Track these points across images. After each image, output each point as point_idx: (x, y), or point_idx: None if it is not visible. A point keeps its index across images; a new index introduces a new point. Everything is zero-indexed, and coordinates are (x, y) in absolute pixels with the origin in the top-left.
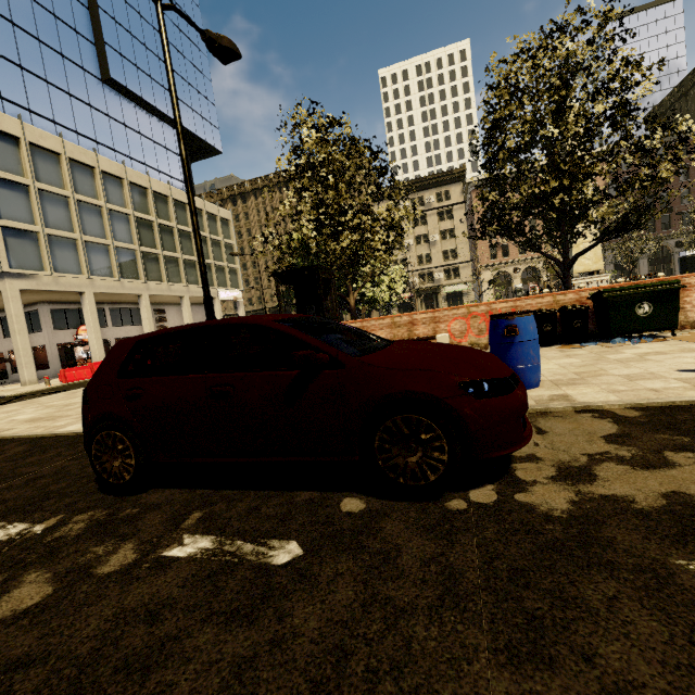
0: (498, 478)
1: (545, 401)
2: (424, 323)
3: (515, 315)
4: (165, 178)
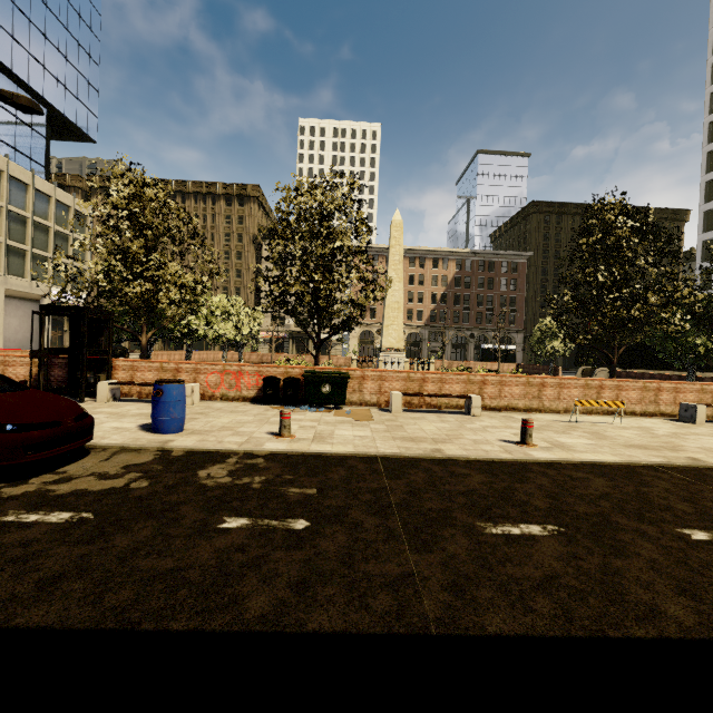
0: (17, 481)
1: (153, 442)
2: (187, 371)
3: (164, 383)
4: (6, 149)
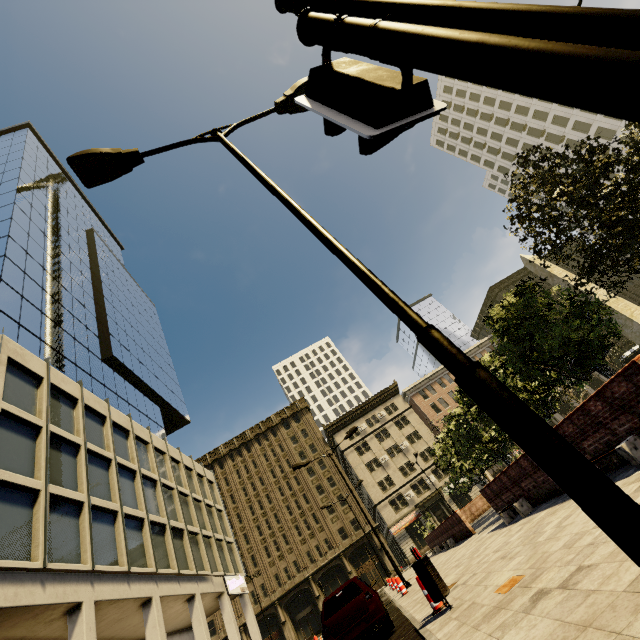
0: None
1: None
2: None
3: None
4: None
